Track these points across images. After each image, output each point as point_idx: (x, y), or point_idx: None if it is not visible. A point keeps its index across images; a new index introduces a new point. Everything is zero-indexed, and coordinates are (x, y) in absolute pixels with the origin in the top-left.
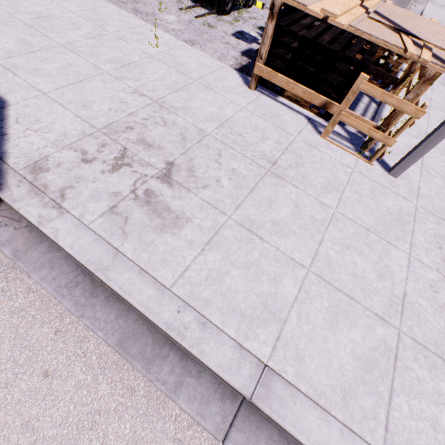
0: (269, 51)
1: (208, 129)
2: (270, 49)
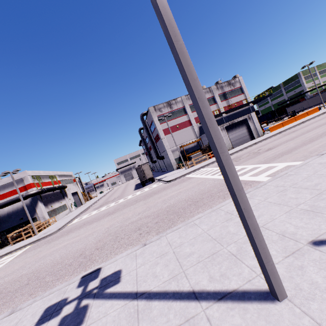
0: (13, 240)
1: (3, 251)
2: (12, 240)
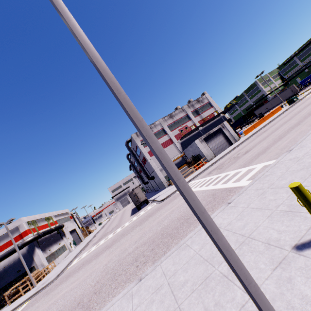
0: (10, 298)
1: None
2: (9, 298)
